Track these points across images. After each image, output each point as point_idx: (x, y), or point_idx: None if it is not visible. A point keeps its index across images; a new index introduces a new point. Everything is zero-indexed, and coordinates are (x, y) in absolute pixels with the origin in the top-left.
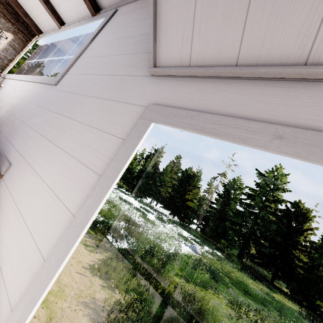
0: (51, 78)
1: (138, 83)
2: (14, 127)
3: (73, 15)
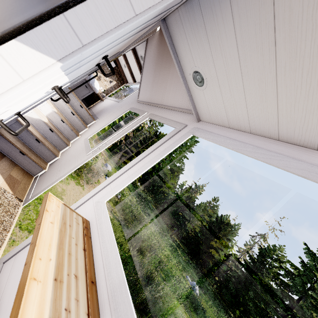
0: (119, 100)
1: (134, 103)
2: (103, 112)
3: (139, 80)
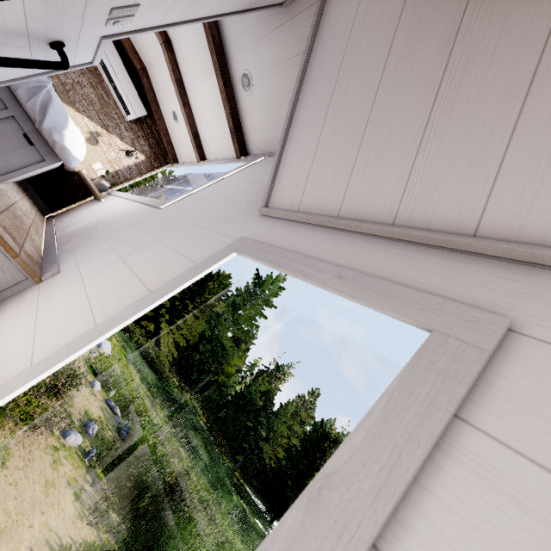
0: (160, 201)
1: (244, 219)
2: (88, 239)
3: (218, 154)
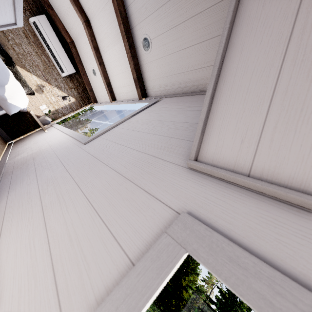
0: (84, 137)
1: (170, 171)
2: (25, 173)
3: (124, 96)
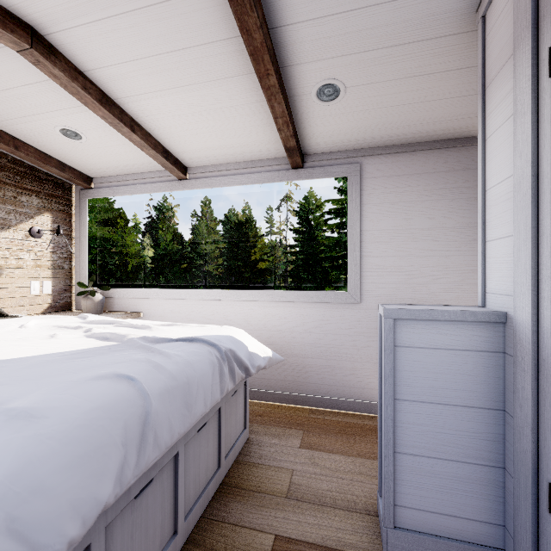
0: (334, 294)
1: None
2: (338, 371)
3: (222, 160)
